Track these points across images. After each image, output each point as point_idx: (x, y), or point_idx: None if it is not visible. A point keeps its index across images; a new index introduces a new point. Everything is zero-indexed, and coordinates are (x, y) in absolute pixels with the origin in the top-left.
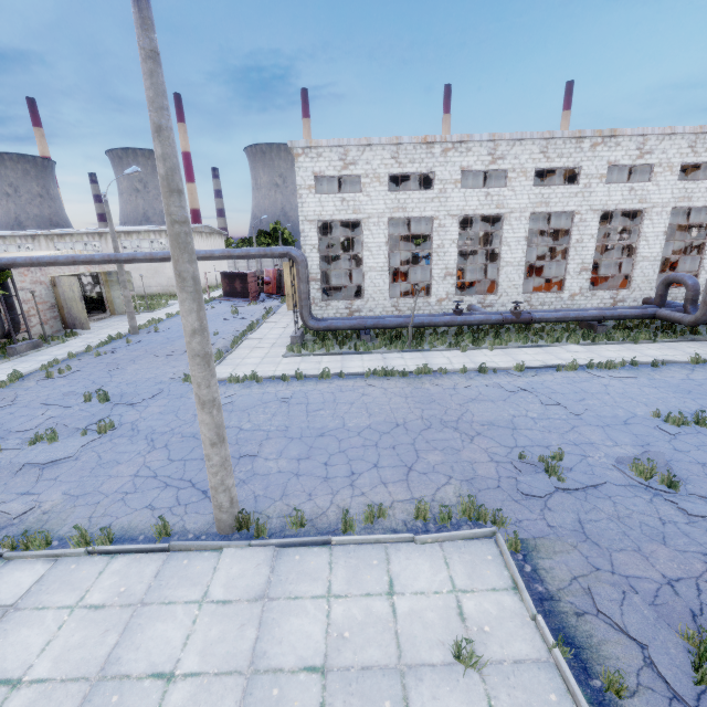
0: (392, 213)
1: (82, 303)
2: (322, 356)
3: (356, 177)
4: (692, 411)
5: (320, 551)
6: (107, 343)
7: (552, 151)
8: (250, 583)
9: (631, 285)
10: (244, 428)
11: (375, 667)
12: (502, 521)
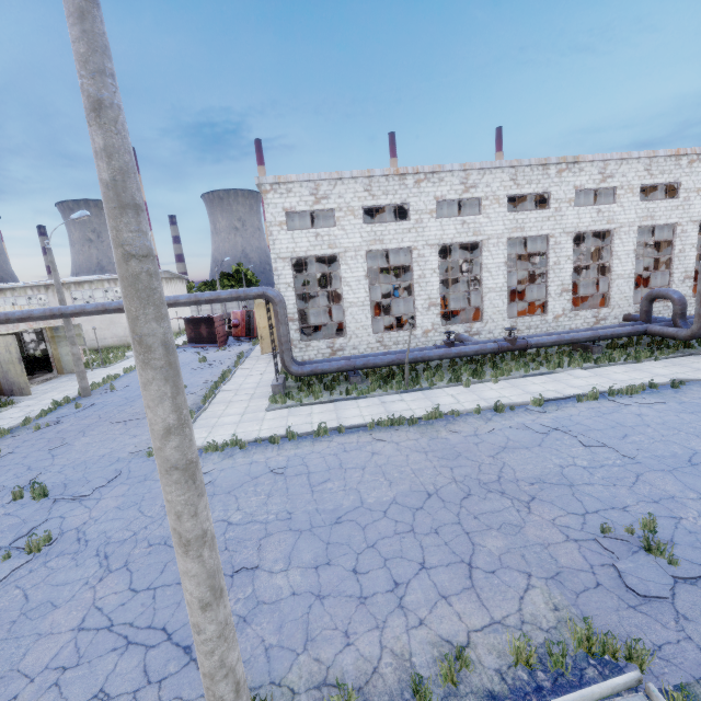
0: (369, 246)
1: (21, 365)
2: (311, 405)
3: (323, 214)
4: None
5: None
6: (51, 410)
7: (522, 179)
8: None
9: (610, 303)
10: (233, 520)
11: None
12: (641, 656)
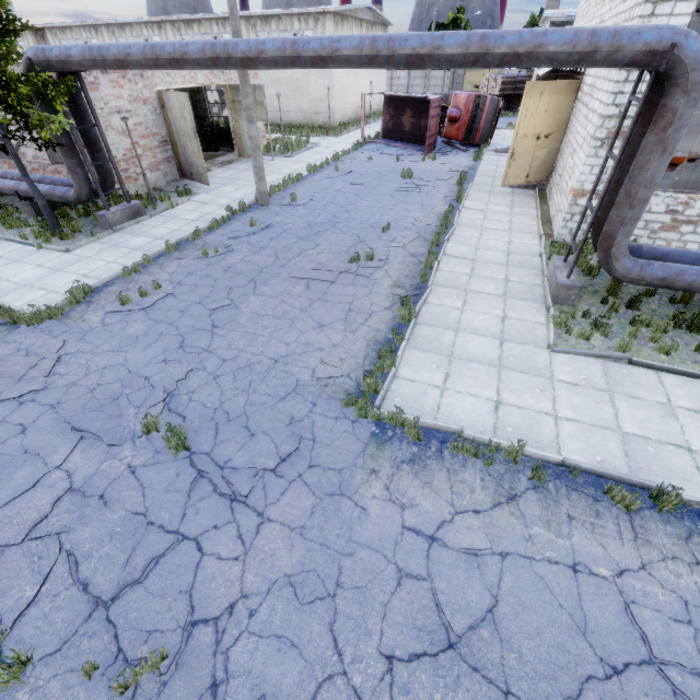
0: None
1: (196, 140)
2: (656, 372)
3: None
4: None
5: None
6: (224, 221)
7: None
8: None
9: None
10: None
11: None
12: None
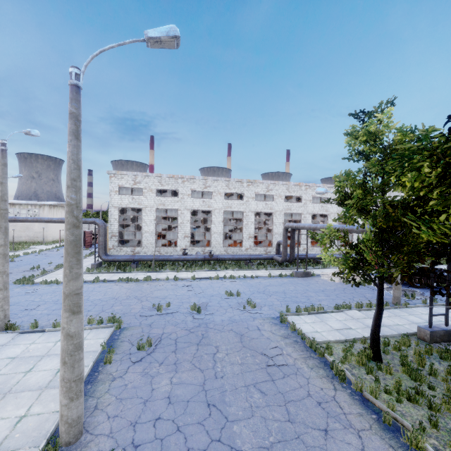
0: (158, 206)
1: None
2: (103, 273)
3: None
4: (243, 292)
5: (39, 334)
6: None
7: (231, 186)
8: (0, 342)
9: (272, 245)
10: (35, 300)
11: (35, 356)
12: (121, 322)
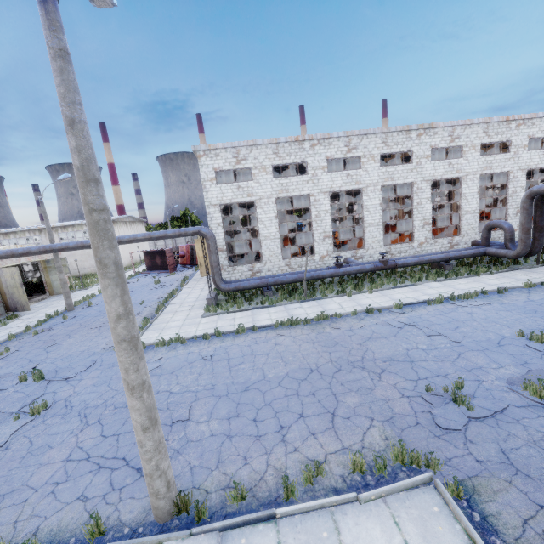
0: (278, 194)
1: (22, 288)
2: (234, 313)
3: (245, 170)
4: None
5: (266, 529)
6: (45, 321)
7: (390, 141)
8: None
9: (461, 232)
10: (174, 391)
11: None
12: (435, 464)
